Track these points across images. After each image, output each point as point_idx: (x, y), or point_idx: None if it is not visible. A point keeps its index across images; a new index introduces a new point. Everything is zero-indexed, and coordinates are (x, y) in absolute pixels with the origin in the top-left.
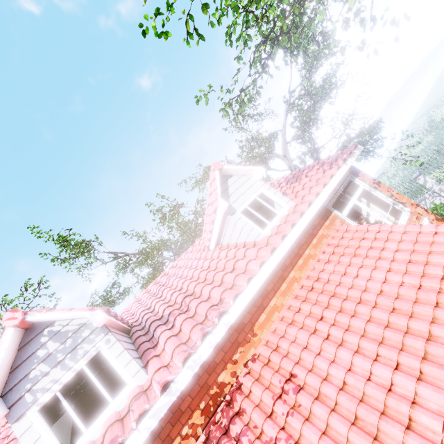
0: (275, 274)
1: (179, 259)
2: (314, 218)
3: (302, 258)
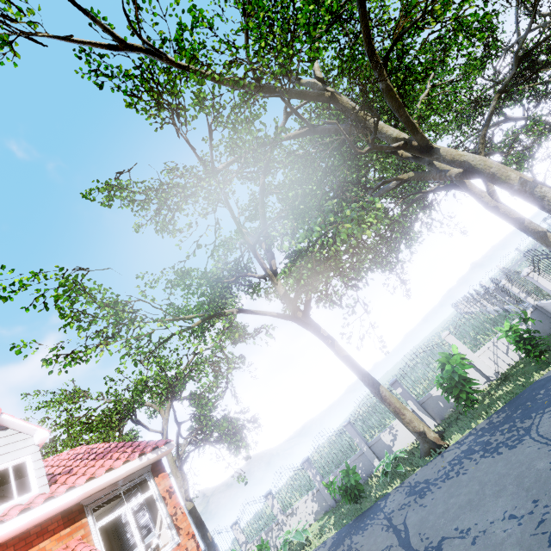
0: None
1: None
2: (56, 519)
3: None
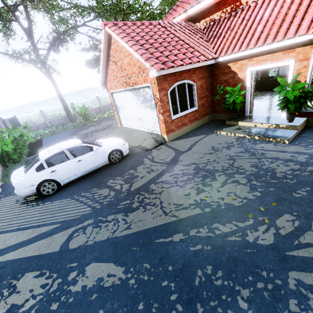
0: None
1: None
2: None
3: None
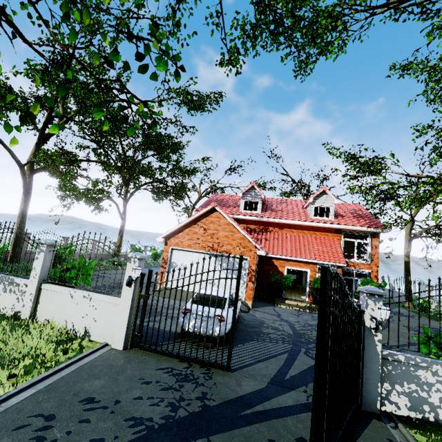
0: (302, 227)
1: (295, 200)
2: (333, 229)
3: (313, 232)
